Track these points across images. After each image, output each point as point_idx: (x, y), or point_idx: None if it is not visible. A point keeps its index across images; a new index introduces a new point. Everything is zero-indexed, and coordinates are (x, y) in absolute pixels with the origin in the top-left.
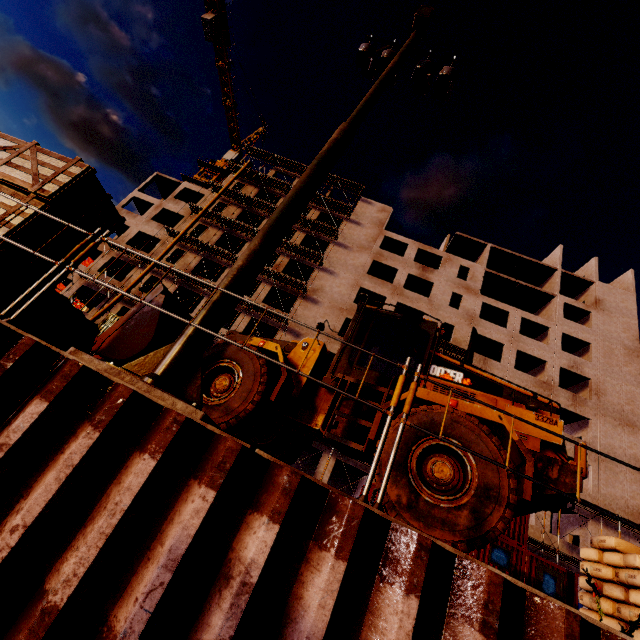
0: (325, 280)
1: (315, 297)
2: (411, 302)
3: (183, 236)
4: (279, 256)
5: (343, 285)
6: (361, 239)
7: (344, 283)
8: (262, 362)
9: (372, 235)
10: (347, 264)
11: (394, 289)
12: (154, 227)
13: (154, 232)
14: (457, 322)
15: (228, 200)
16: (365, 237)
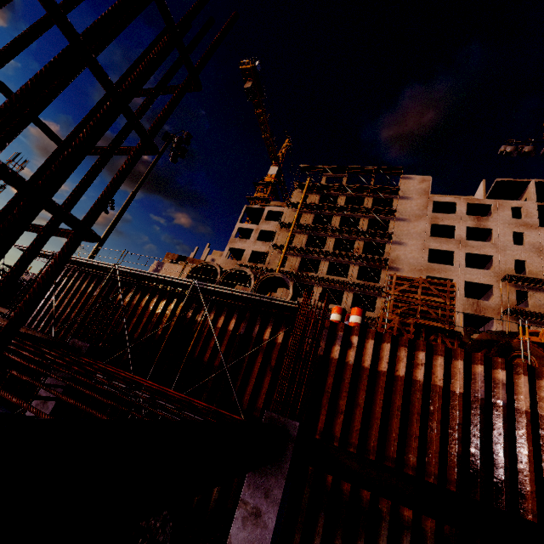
0: (398, 251)
1: (395, 266)
2: (477, 250)
3: (287, 247)
4: (352, 241)
5: (414, 251)
6: (414, 210)
7: (414, 249)
8: (542, 349)
9: (422, 204)
10: (410, 233)
11: (458, 243)
12: (260, 245)
13: (262, 249)
14: (527, 257)
15: (301, 210)
16: (417, 207)
